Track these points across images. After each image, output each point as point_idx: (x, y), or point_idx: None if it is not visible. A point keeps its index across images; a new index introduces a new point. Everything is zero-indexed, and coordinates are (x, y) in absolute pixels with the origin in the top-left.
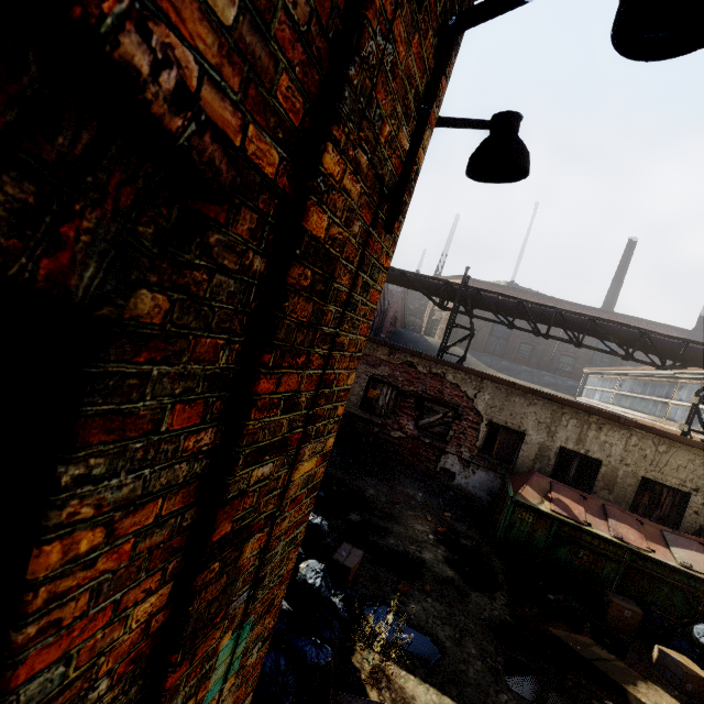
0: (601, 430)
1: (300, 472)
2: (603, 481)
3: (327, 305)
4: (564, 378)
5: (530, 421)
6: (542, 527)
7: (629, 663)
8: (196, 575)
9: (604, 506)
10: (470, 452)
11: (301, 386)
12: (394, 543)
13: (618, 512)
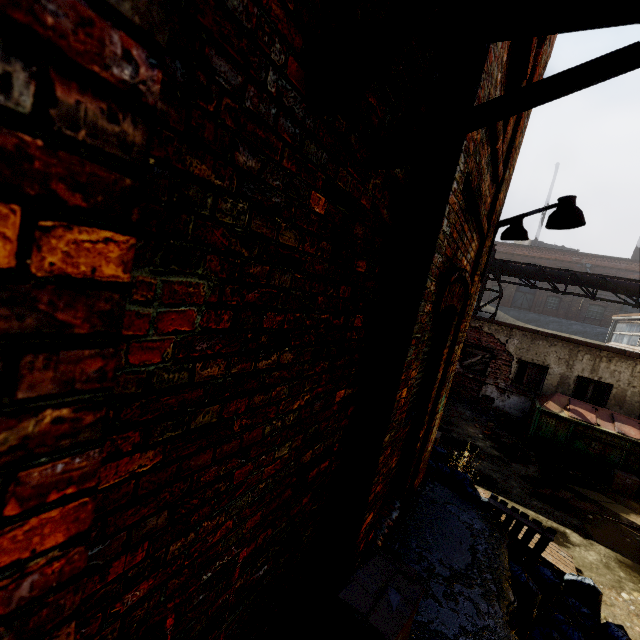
0: (610, 362)
1: (458, 352)
2: (614, 399)
3: (469, 306)
4: (593, 326)
5: (552, 358)
6: (563, 427)
7: (627, 507)
8: (447, 368)
9: (612, 414)
10: (505, 383)
11: (463, 327)
12: (456, 436)
13: (624, 418)
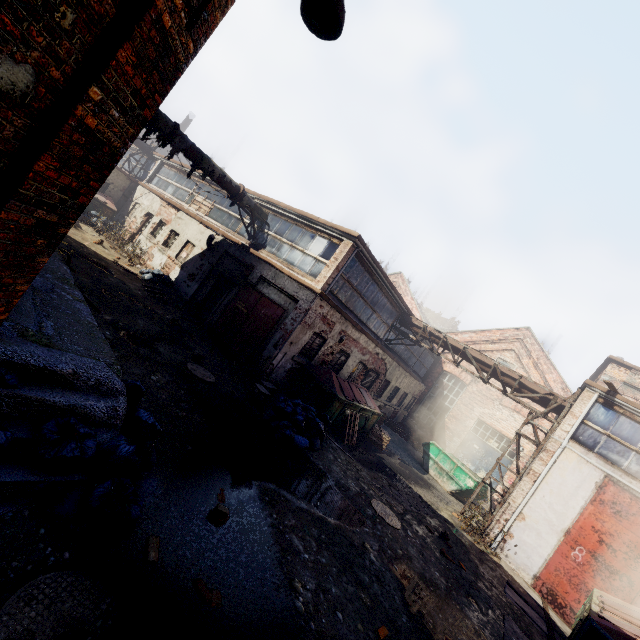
0: None
1: None
2: None
3: None
4: None
5: None
6: None
7: None
8: None
9: None
10: None
11: None
12: None
13: None
